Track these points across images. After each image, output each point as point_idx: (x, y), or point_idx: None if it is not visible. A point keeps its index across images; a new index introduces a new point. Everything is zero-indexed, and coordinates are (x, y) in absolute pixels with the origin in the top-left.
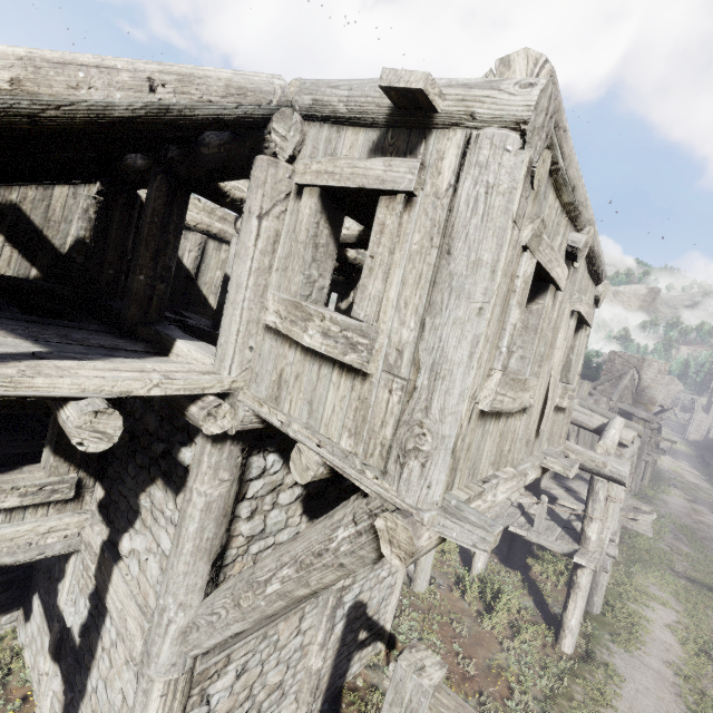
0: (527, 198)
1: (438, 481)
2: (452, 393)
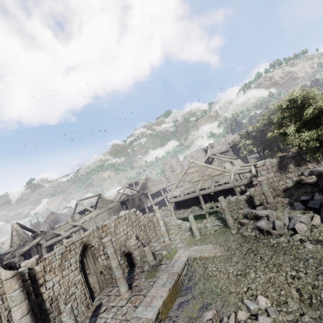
0: None
1: None
2: None
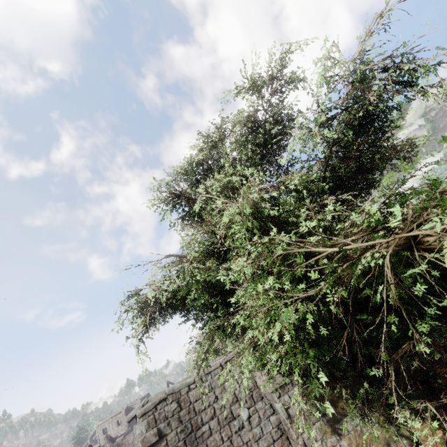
0: (99, 428)
1: (99, 444)
2: (98, 440)
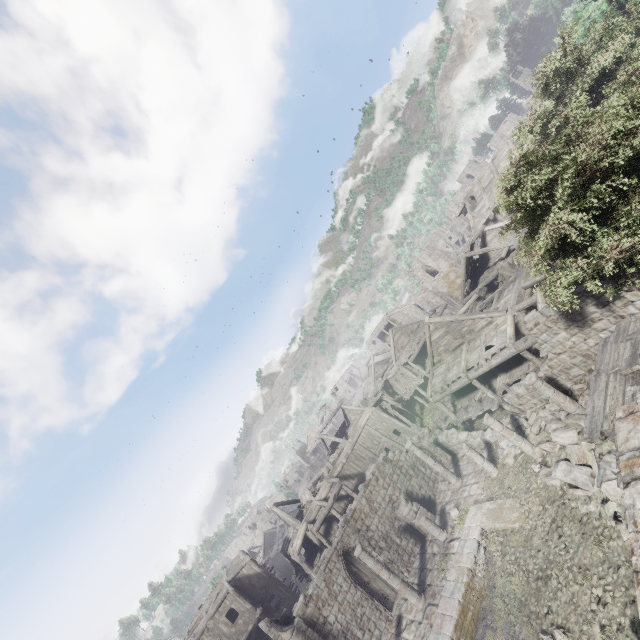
0: None
1: None
2: None
